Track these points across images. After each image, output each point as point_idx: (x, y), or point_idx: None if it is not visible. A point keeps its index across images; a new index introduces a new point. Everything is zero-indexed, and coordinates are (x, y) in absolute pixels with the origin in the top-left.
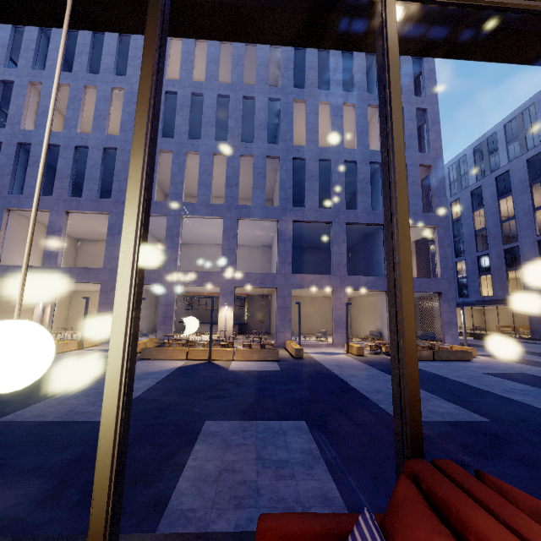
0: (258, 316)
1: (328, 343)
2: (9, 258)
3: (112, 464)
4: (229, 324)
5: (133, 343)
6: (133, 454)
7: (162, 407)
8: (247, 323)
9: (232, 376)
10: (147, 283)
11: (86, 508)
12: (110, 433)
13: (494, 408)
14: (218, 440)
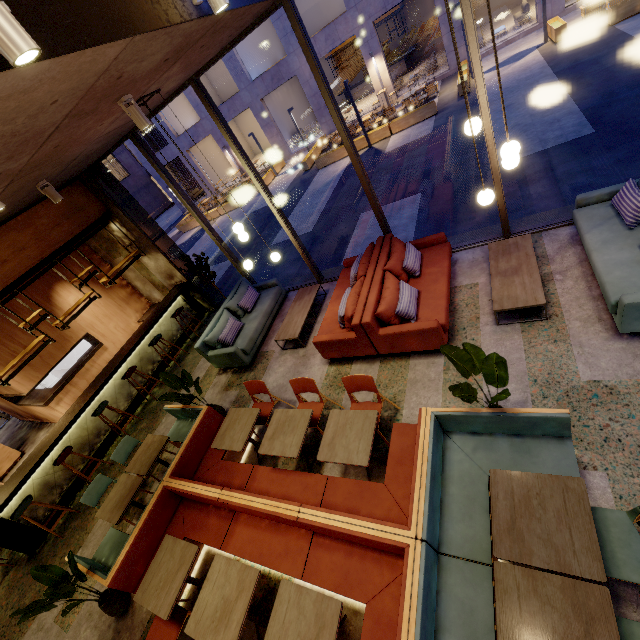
0: (429, 25)
1: (529, 28)
2: (177, 125)
3: (307, 259)
4: (385, 79)
5: (292, 230)
6: (328, 243)
7: (338, 212)
8: (414, 50)
9: (385, 162)
10: (284, 82)
11: (318, 266)
12: (302, 253)
13: (630, 105)
14: (365, 225)
